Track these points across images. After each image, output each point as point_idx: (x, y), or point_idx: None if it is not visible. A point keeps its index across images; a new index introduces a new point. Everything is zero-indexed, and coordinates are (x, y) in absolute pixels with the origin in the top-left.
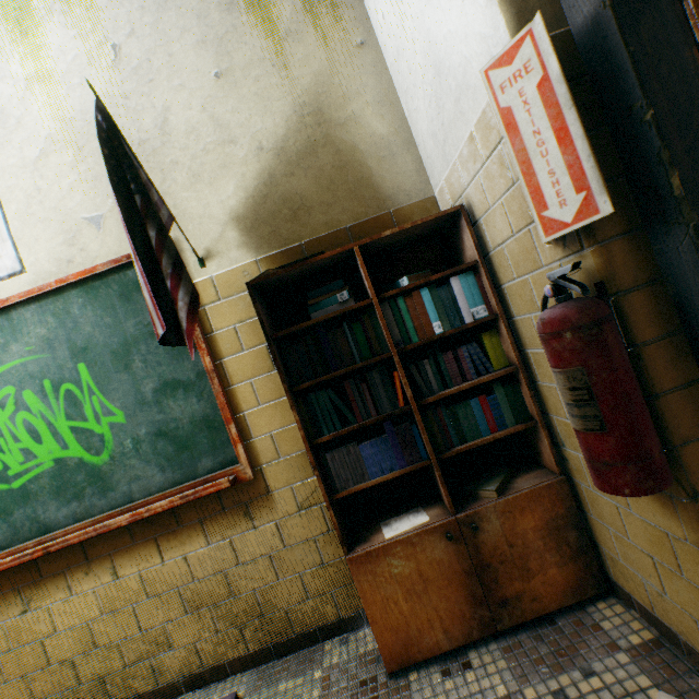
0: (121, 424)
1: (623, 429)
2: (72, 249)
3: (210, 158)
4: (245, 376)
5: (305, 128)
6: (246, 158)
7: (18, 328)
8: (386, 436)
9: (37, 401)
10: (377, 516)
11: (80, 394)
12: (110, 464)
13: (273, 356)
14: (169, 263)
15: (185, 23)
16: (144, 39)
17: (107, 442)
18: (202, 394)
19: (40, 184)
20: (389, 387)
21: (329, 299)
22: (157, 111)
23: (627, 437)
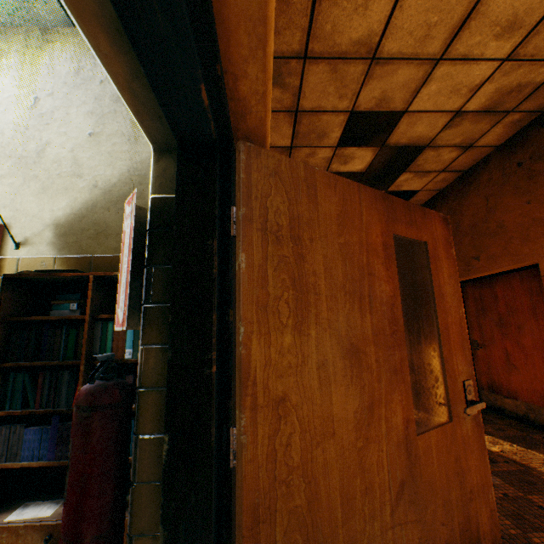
0: None
1: (72, 506)
2: None
3: (60, 181)
4: None
5: (131, 183)
6: (83, 189)
7: None
8: (50, 427)
9: None
10: (36, 493)
11: None
12: None
13: None
14: None
15: (86, 99)
16: (57, 100)
17: None
18: None
19: None
20: (72, 387)
21: (66, 305)
22: (42, 142)
23: (72, 514)
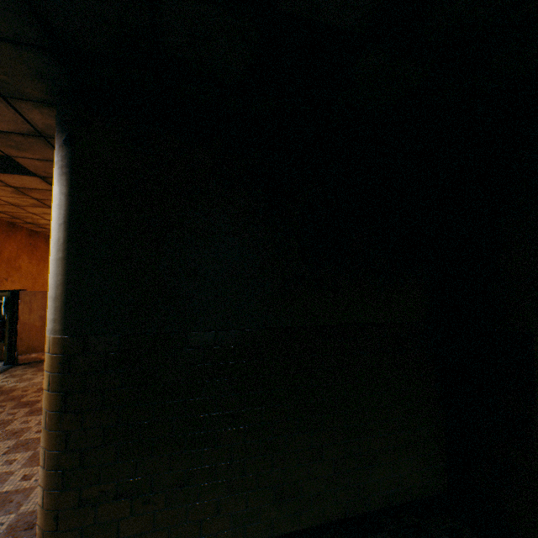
0: None
1: None
2: None
3: None
4: None
5: None
6: None
7: None
8: None
9: None
10: None
11: None
12: None
13: None
14: None
15: None
16: None
17: None
18: None
19: None
20: None
21: None
22: None
23: None
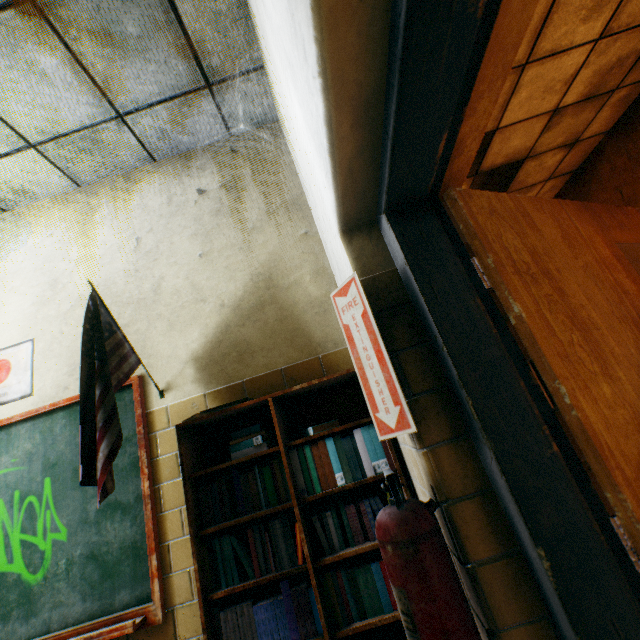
0: (62, 541)
1: None
2: (71, 378)
3: (184, 312)
4: (177, 502)
5: (257, 290)
6: (210, 312)
7: (12, 441)
8: (281, 598)
9: (4, 510)
10: None
11: (38, 507)
12: (42, 585)
13: (186, 497)
14: (102, 418)
15: (186, 223)
16: (158, 234)
17: (46, 560)
18: (136, 518)
19: (64, 328)
20: (290, 539)
21: (247, 441)
22: (155, 279)
23: None
